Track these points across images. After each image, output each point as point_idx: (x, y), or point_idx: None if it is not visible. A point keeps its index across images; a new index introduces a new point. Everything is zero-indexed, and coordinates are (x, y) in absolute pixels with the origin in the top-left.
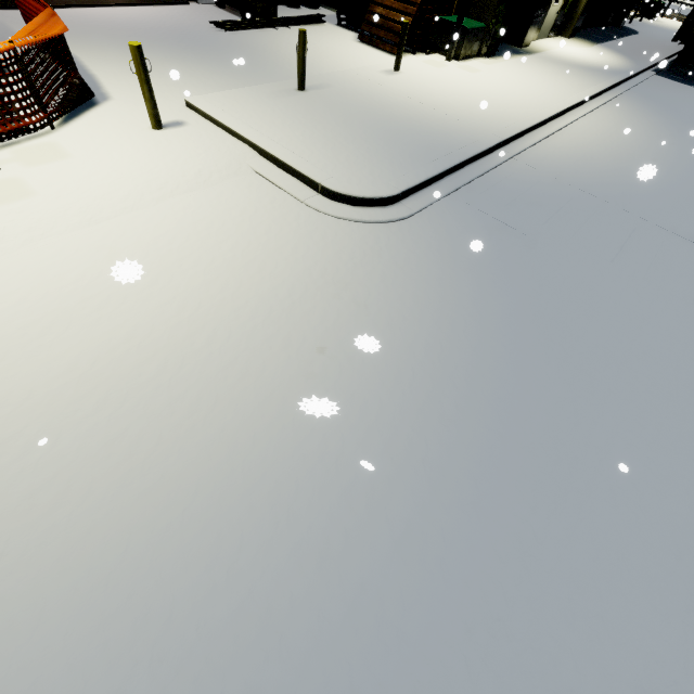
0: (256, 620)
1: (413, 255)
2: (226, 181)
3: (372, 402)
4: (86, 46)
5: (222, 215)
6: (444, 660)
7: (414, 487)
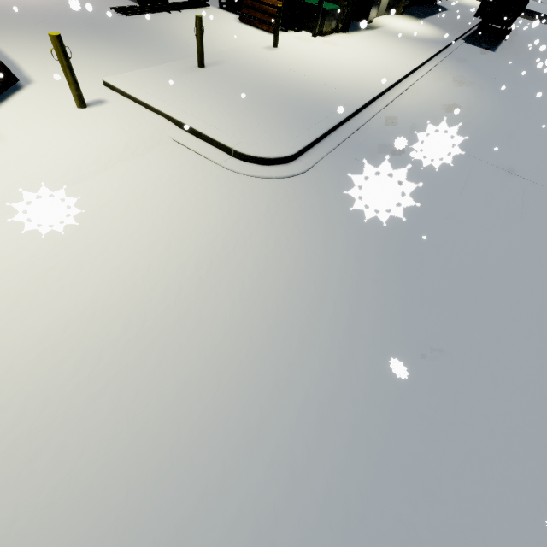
0: (249, 534)
1: (316, 202)
2: (151, 151)
3: (307, 331)
4: None
5: (154, 182)
6: (400, 535)
7: (352, 397)
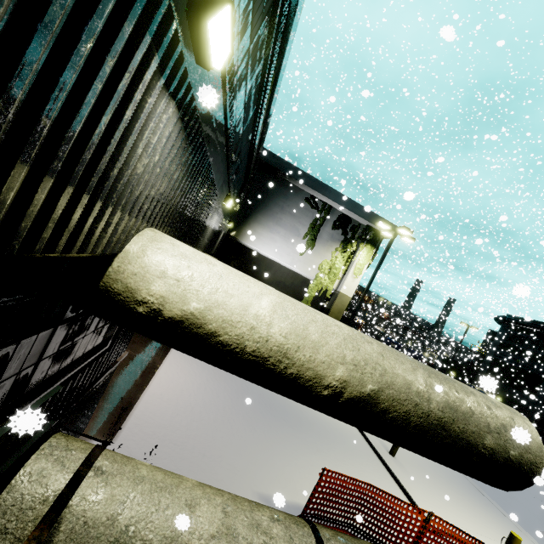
0: None
1: None
2: None
3: None
4: (280, 477)
5: None
6: None
7: None
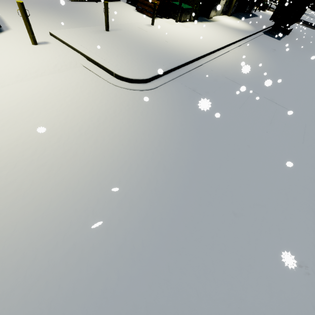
0: (76, 256)
1: (156, 104)
2: (69, 70)
3: (134, 165)
4: None
5: (67, 85)
6: (158, 265)
7: (150, 198)
